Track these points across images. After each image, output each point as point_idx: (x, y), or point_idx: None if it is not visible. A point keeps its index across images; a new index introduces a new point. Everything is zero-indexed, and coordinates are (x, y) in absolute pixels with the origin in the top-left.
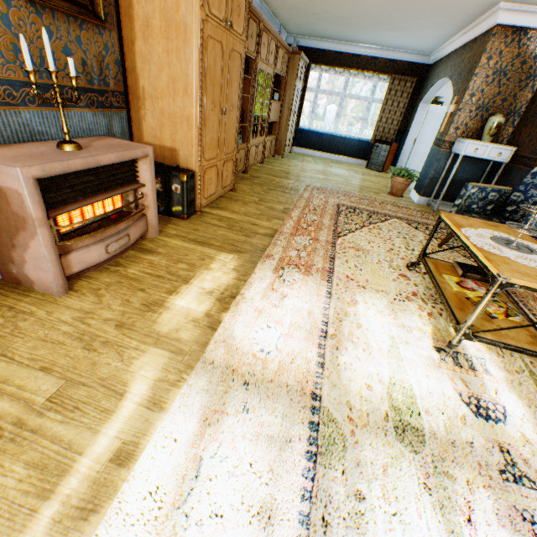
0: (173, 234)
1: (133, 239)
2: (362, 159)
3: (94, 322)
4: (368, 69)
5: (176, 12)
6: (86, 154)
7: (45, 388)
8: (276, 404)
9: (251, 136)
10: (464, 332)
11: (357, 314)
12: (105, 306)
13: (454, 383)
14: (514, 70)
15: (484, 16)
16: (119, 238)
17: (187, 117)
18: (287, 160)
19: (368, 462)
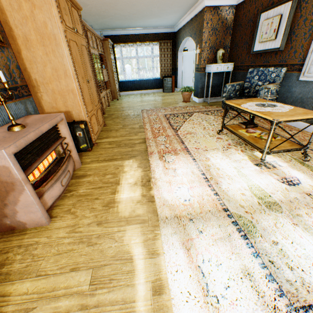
0: (89, 161)
1: (71, 172)
2: (159, 88)
3: (82, 229)
4: (146, 40)
5: (45, 28)
6: (32, 129)
7: (83, 279)
8: (211, 222)
9: (100, 92)
10: (266, 152)
11: (213, 164)
12: (81, 217)
13: (272, 176)
14: (220, 27)
15: (197, 3)
16: (65, 175)
17: (71, 90)
18: (121, 100)
19: (267, 227)
